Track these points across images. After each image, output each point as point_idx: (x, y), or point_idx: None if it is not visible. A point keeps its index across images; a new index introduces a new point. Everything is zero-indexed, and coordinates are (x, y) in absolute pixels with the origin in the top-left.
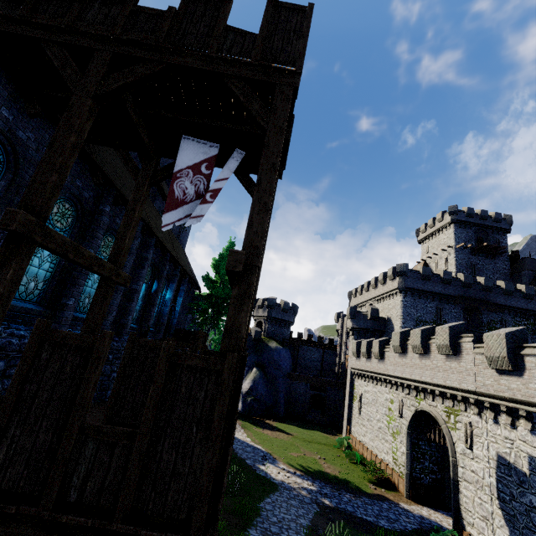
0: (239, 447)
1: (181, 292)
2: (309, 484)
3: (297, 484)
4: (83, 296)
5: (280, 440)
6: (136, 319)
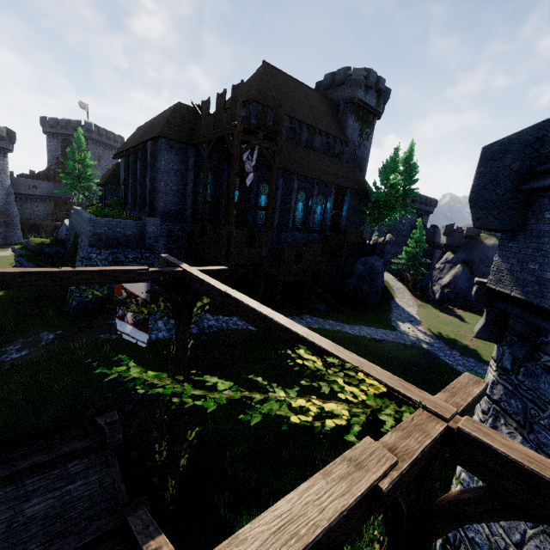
0: (398, 313)
1: (345, 202)
2: (425, 338)
3: (415, 335)
4: (259, 214)
5: (450, 320)
6: (300, 223)
